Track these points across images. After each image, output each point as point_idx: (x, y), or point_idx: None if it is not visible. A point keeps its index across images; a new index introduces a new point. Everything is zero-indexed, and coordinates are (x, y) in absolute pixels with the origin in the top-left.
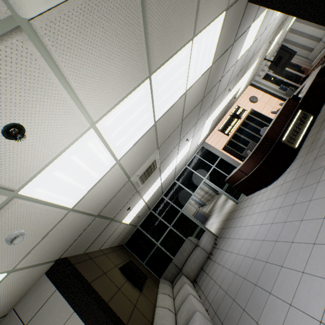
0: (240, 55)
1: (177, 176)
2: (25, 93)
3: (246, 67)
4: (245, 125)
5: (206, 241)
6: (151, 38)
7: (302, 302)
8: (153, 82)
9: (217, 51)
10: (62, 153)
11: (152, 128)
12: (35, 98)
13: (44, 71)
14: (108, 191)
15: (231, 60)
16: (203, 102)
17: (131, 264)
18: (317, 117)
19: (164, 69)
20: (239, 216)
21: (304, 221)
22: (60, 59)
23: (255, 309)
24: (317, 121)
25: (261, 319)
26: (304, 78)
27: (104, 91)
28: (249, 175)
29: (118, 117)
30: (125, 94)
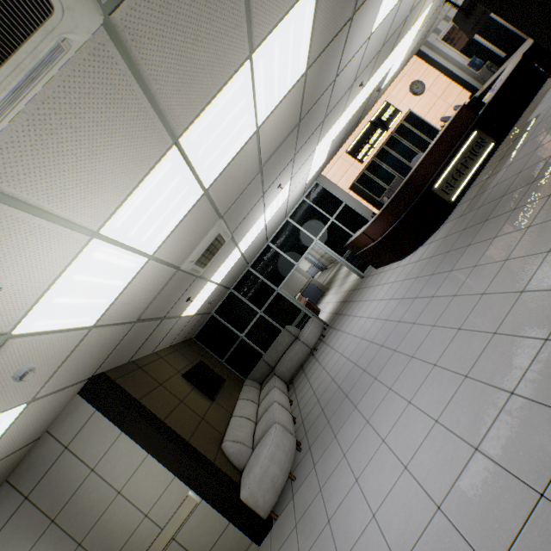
0: (377, 22)
1: (273, 237)
2: None
3: (399, 33)
4: (393, 144)
5: (310, 334)
6: (162, 98)
7: (377, 420)
8: (185, 146)
9: (313, 46)
10: (58, 278)
11: (202, 199)
12: None
13: (1, 212)
14: (146, 292)
15: (354, 41)
16: (301, 126)
17: (202, 366)
18: (501, 144)
19: (201, 122)
20: (359, 300)
21: (416, 325)
22: (18, 190)
23: (338, 422)
24: (497, 153)
25: (340, 432)
26: (514, 49)
27: (99, 193)
28: (378, 242)
29: (134, 210)
30: (138, 182)
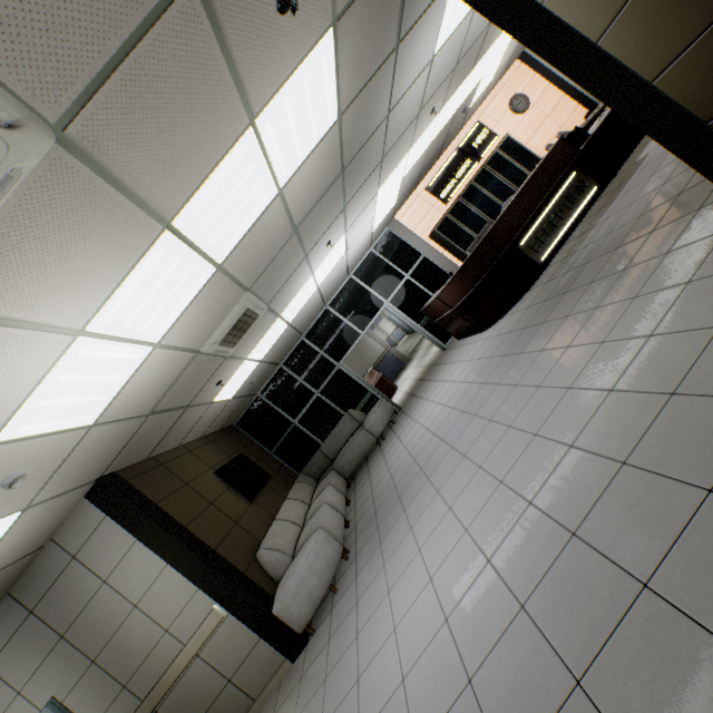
0: (439, 42)
1: (333, 299)
2: None
3: (482, 43)
4: (484, 179)
5: (376, 420)
6: (141, 189)
7: (419, 527)
8: (181, 228)
9: (344, 90)
10: (41, 381)
11: (216, 275)
12: None
13: None
14: (158, 381)
15: (408, 70)
16: (347, 174)
17: (242, 460)
18: (606, 189)
19: (198, 200)
20: (435, 379)
21: (476, 417)
22: None
23: (386, 528)
24: (599, 201)
25: (385, 540)
26: None
27: (79, 293)
28: (455, 310)
29: (126, 302)
30: (125, 273)
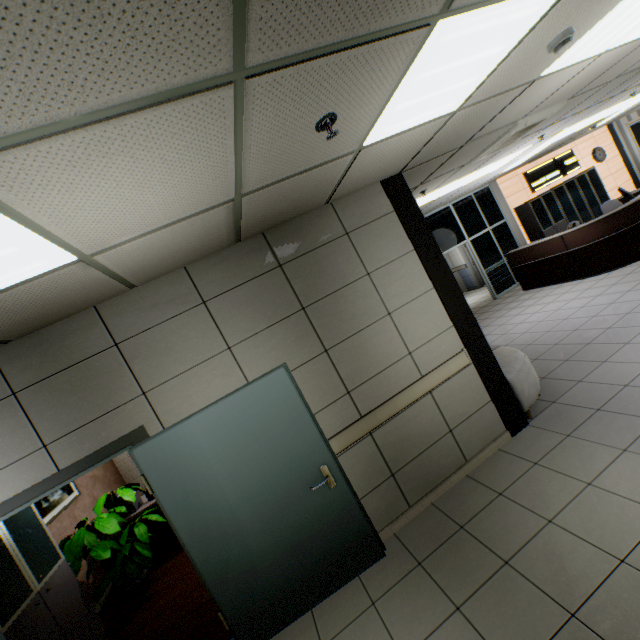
0: None
1: (430, 215)
2: None
3: None
4: (571, 188)
5: None
6: None
7: None
8: None
9: None
10: None
11: None
12: None
13: None
14: (523, 107)
15: None
16: (639, 72)
17: None
18: None
19: None
20: (510, 308)
21: None
22: None
23: (595, 356)
24: None
25: (614, 358)
26: None
27: None
28: (570, 252)
29: None
30: None
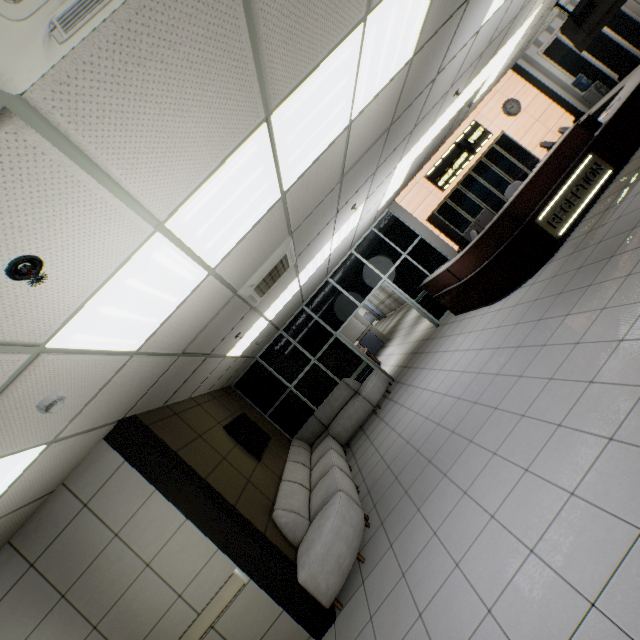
0: (489, 13)
1: (334, 271)
2: (34, 208)
3: (505, 35)
4: (481, 170)
5: (373, 388)
6: (266, 49)
7: (479, 492)
8: (276, 126)
9: (427, 24)
10: (109, 279)
11: (277, 204)
12: (51, 211)
13: (61, 167)
14: (198, 317)
15: (464, 32)
16: (391, 132)
17: (245, 419)
18: (620, 172)
19: (298, 96)
20: (435, 351)
21: (523, 378)
22: (87, 139)
23: (420, 493)
24: (616, 183)
25: (425, 505)
26: (631, 66)
27: (175, 169)
28: (464, 282)
29: (207, 203)
30: (218, 163)
